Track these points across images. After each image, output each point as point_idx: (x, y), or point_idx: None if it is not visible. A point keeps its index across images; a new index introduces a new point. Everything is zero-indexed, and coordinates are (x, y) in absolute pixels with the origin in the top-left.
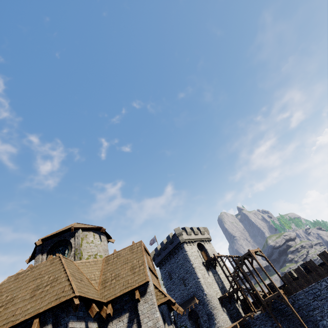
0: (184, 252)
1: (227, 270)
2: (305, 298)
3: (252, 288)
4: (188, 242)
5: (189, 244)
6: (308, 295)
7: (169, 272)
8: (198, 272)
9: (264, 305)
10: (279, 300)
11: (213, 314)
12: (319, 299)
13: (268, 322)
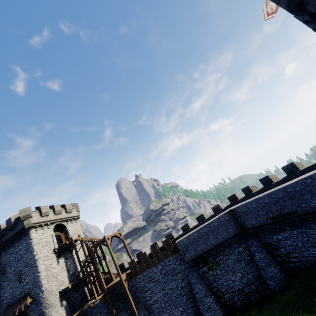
0: (28, 240)
1: (84, 254)
2: (143, 281)
3: (104, 271)
4: (41, 225)
5: (40, 228)
6: (145, 278)
7: (2, 266)
8: (41, 265)
9: (105, 293)
10: (119, 287)
11: (45, 314)
12: (153, 281)
13: (105, 309)
